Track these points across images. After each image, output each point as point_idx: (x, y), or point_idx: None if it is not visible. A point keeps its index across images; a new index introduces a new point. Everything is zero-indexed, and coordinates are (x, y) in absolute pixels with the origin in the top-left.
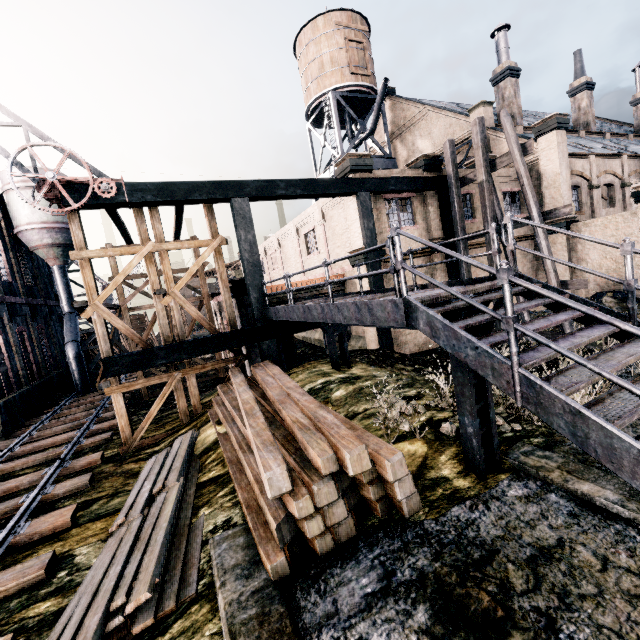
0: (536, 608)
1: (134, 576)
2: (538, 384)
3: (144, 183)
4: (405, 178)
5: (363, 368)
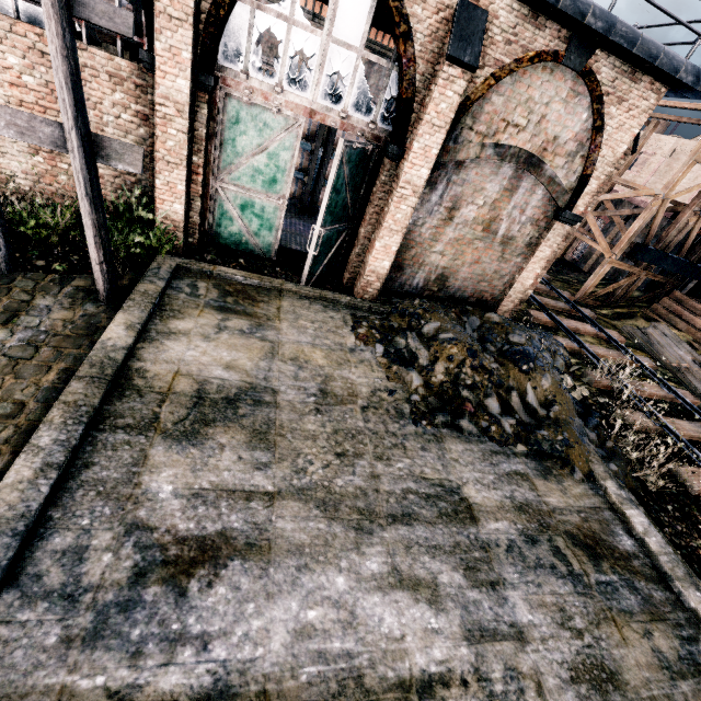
0: None
1: None
2: None
3: None
4: None
5: None
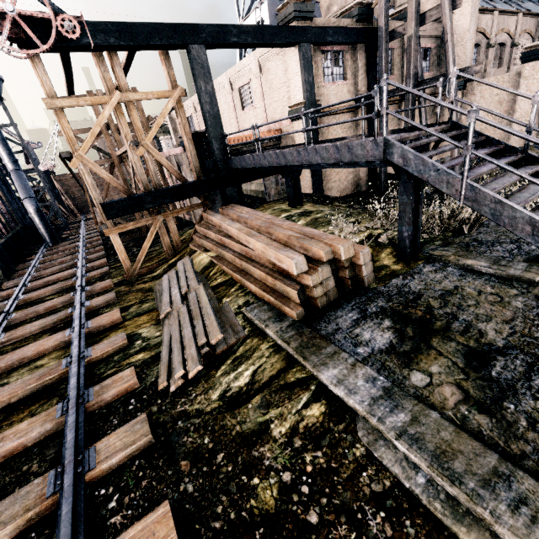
0: (446, 312)
1: (204, 330)
2: (478, 188)
3: (104, 22)
4: (341, 29)
5: (312, 206)
